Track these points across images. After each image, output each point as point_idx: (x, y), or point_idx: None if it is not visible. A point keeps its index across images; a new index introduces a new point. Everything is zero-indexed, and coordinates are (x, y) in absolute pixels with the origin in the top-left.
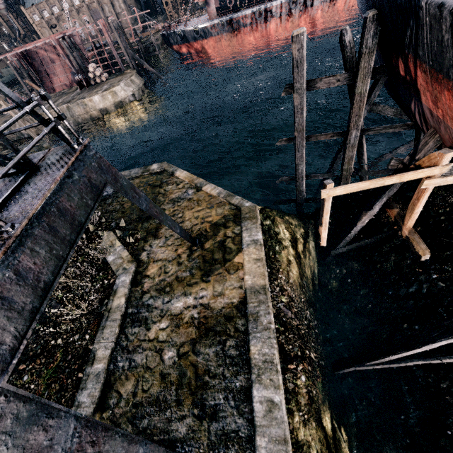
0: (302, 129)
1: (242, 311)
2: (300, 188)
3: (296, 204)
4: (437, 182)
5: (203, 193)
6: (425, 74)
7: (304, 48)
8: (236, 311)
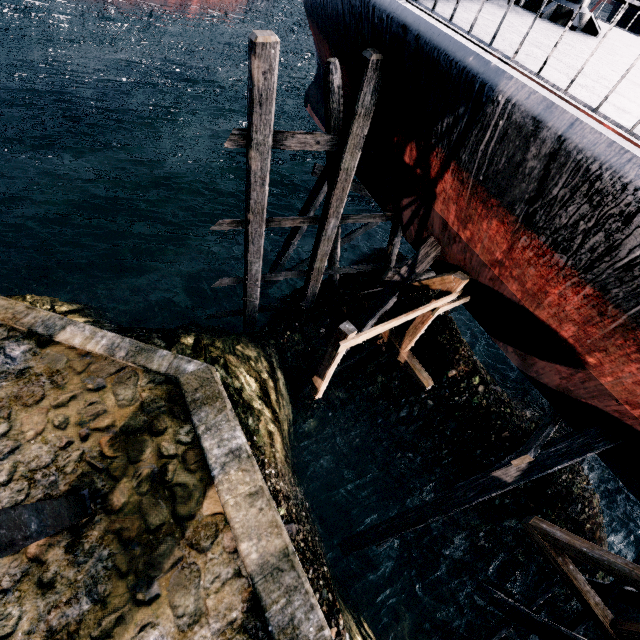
0: (262, 210)
1: (259, 632)
2: (252, 296)
3: (245, 318)
4: (447, 307)
5: (62, 350)
6: (461, 184)
7: (275, 74)
8: (247, 638)
